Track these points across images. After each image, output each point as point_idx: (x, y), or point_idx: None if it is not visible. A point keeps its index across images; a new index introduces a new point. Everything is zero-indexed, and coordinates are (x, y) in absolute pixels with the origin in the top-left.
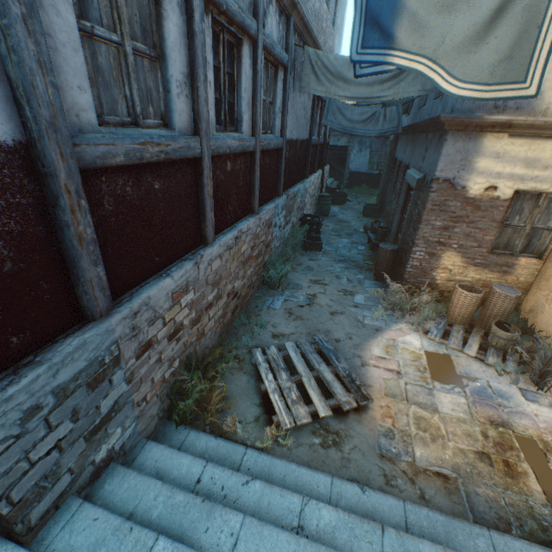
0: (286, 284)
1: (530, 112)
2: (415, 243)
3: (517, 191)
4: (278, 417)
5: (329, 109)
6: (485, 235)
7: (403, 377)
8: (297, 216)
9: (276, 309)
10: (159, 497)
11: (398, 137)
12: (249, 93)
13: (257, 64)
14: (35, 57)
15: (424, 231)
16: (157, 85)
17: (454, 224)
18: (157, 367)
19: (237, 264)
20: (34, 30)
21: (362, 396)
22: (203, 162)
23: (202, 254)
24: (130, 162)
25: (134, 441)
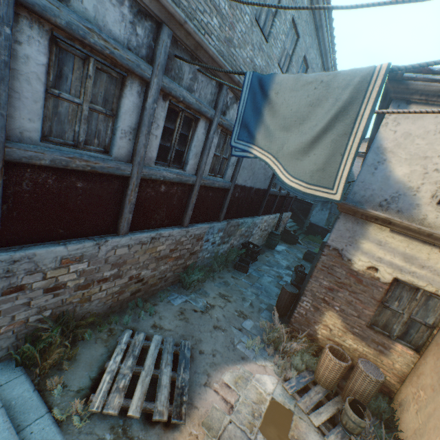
0: (198, 288)
1: (409, 217)
2: (304, 293)
3: (397, 278)
4: (94, 396)
5: None
6: (364, 308)
7: (232, 413)
8: (239, 240)
9: (174, 304)
10: None
11: None
12: (199, 148)
13: (209, 133)
14: None
15: (313, 285)
16: (107, 129)
17: (339, 288)
18: (23, 309)
19: (149, 257)
20: (0, 88)
21: (178, 413)
22: (130, 180)
23: (108, 239)
24: (55, 166)
25: None
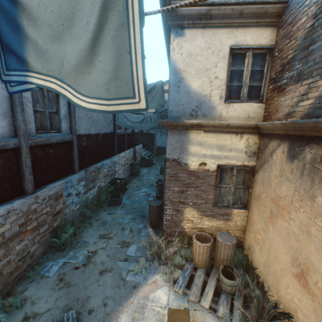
0: (76, 242)
1: (212, 118)
2: (165, 203)
3: (219, 164)
4: None
5: (119, 115)
6: (207, 194)
7: None
8: (105, 180)
9: (50, 276)
10: None
11: None
12: (6, 106)
13: None
14: None
15: (169, 194)
16: None
17: (187, 188)
18: None
19: None
20: None
21: None
22: None
23: None
24: None
25: None
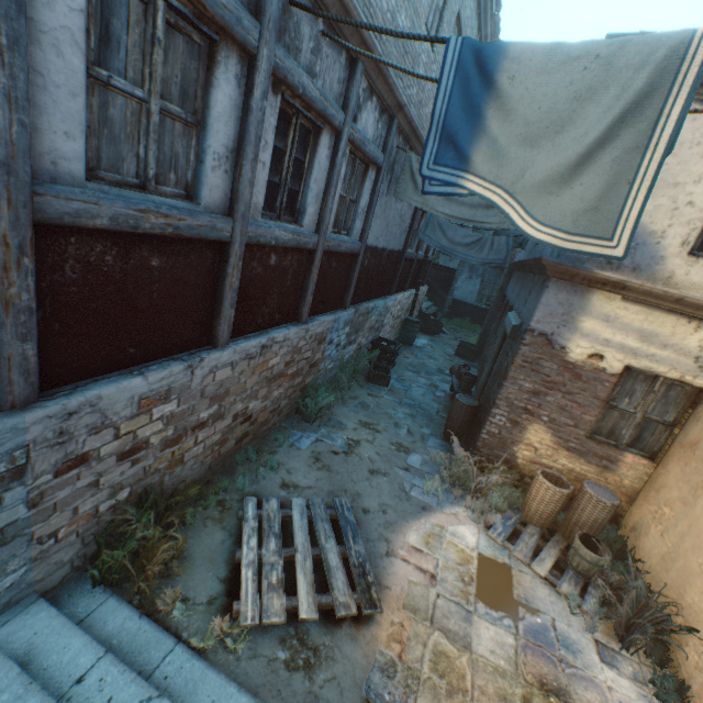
0: (327, 419)
1: (650, 277)
2: (496, 403)
3: (629, 366)
4: (240, 604)
5: (430, 223)
6: (584, 412)
7: (437, 584)
8: (368, 336)
9: (301, 448)
10: (3, 693)
11: (512, 272)
12: (321, 185)
13: (337, 156)
14: (5, 90)
15: (509, 391)
16: (188, 153)
17: (547, 391)
18: (88, 493)
19: (259, 379)
20: (13, 64)
21: (369, 600)
22: (231, 248)
23: (204, 356)
24: (117, 228)
25: (17, 594)
